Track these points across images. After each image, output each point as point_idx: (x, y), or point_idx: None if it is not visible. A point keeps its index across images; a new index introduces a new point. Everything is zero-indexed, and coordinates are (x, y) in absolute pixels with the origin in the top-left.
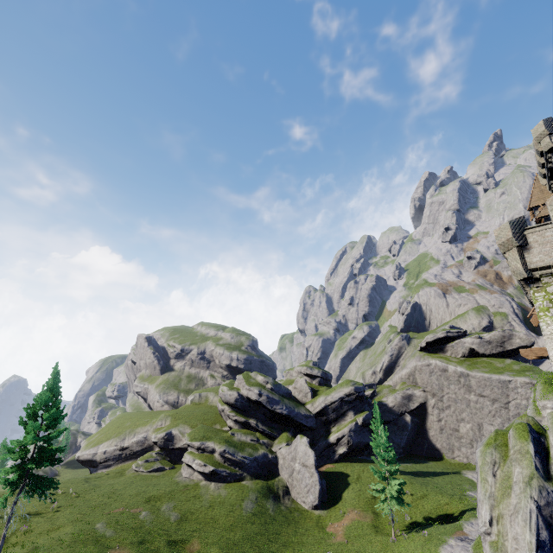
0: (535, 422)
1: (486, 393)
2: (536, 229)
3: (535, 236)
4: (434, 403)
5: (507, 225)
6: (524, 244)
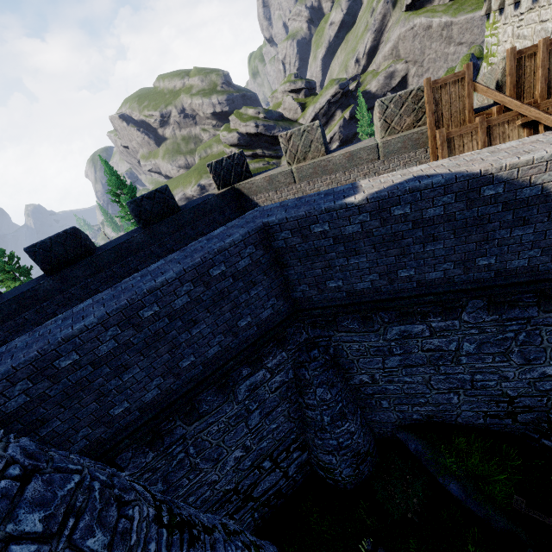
0: (480, 49)
1: (465, 39)
2: None
3: None
4: (414, 72)
5: None
6: None
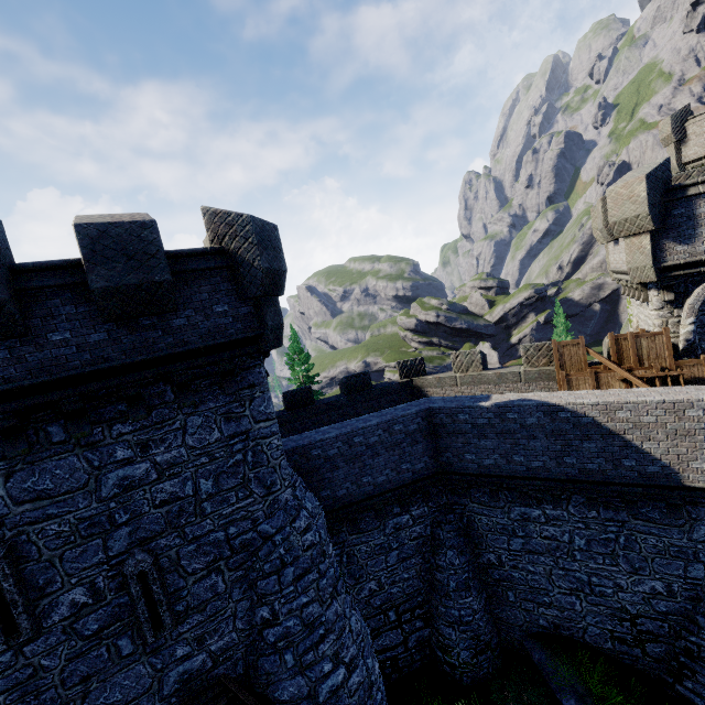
0: None
1: None
2: (696, 119)
3: (694, 127)
4: None
5: (668, 121)
6: (681, 139)
